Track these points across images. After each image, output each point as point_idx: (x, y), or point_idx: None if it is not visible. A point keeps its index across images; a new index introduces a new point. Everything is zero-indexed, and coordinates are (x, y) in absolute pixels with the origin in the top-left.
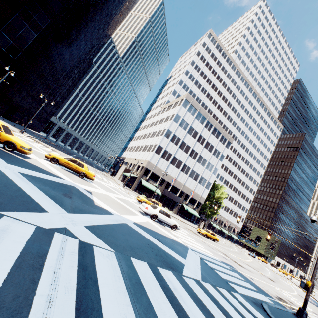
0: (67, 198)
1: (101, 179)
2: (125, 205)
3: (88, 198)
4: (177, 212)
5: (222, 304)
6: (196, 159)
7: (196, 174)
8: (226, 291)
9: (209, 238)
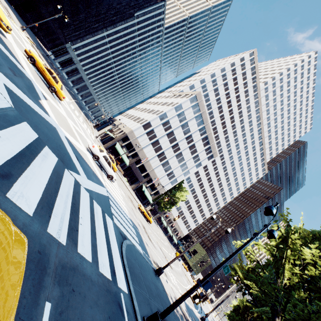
0: (10, 71)
1: (76, 115)
2: (76, 134)
3: (36, 94)
4: (134, 189)
5: (82, 198)
6: (176, 154)
7: (168, 166)
8: (100, 208)
9: (145, 218)
